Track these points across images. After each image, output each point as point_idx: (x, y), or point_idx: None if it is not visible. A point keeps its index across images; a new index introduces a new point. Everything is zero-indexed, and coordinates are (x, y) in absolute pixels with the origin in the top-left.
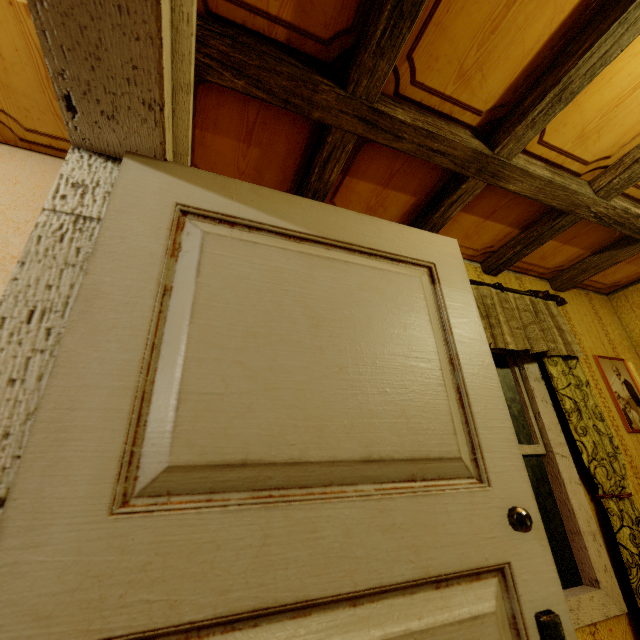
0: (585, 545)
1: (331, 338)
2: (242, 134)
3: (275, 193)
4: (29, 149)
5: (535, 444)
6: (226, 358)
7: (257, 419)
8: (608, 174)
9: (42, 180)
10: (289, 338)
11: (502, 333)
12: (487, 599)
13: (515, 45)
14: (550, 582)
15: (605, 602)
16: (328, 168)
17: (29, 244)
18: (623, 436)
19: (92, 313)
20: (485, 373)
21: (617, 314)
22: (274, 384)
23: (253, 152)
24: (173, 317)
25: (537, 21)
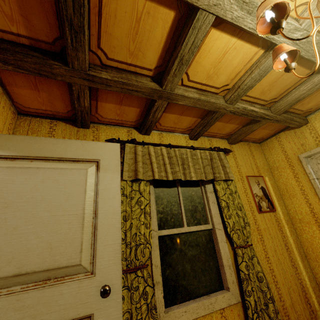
0: (225, 271)
1: (14, 212)
2: (32, 87)
3: (1, 135)
4: None
5: (208, 224)
6: None
7: None
8: (230, 93)
9: None
10: None
11: (189, 172)
12: None
13: (152, 39)
14: (116, 319)
15: (230, 298)
16: (81, 101)
17: None
18: (256, 215)
19: None
20: (113, 216)
21: (263, 153)
22: None
23: (43, 94)
24: None
25: (157, 27)
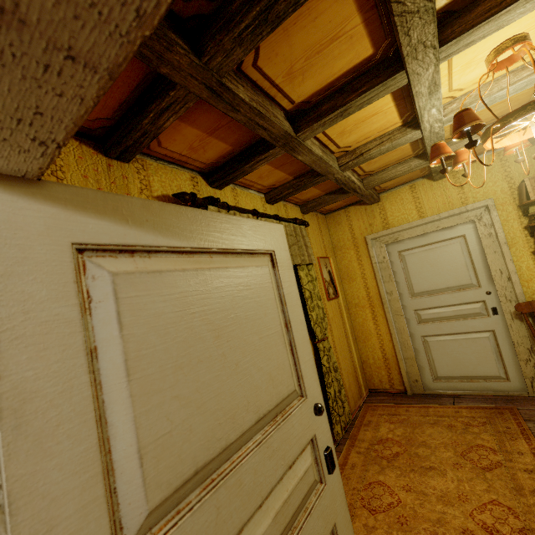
0: None
1: (228, 343)
2: None
3: (164, 206)
4: None
5: None
6: (166, 399)
7: (197, 435)
8: (347, 157)
9: None
10: (204, 357)
11: None
12: (308, 458)
13: (328, 67)
14: (327, 432)
15: None
16: (164, 116)
17: None
18: (326, 304)
19: (28, 422)
20: (301, 327)
21: (328, 227)
22: (202, 401)
23: None
24: (108, 380)
25: (344, 57)
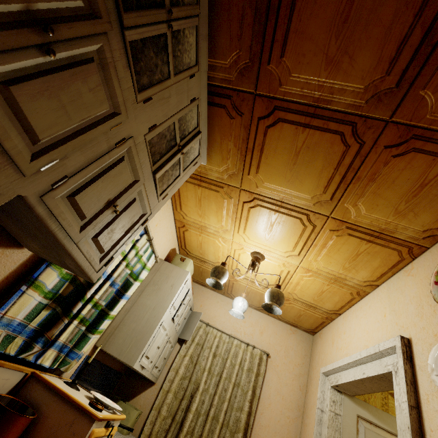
0: None
1: None
2: None
3: (383, 412)
4: (279, 319)
5: None
6: None
7: None
8: None
9: (282, 333)
10: None
11: None
12: None
13: None
14: None
15: None
16: None
17: (328, 421)
18: None
19: None
20: None
21: None
22: None
23: None
24: None
25: None
